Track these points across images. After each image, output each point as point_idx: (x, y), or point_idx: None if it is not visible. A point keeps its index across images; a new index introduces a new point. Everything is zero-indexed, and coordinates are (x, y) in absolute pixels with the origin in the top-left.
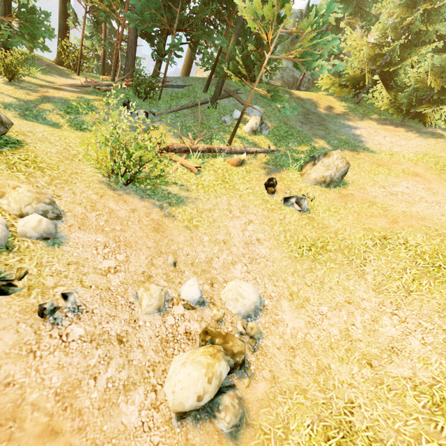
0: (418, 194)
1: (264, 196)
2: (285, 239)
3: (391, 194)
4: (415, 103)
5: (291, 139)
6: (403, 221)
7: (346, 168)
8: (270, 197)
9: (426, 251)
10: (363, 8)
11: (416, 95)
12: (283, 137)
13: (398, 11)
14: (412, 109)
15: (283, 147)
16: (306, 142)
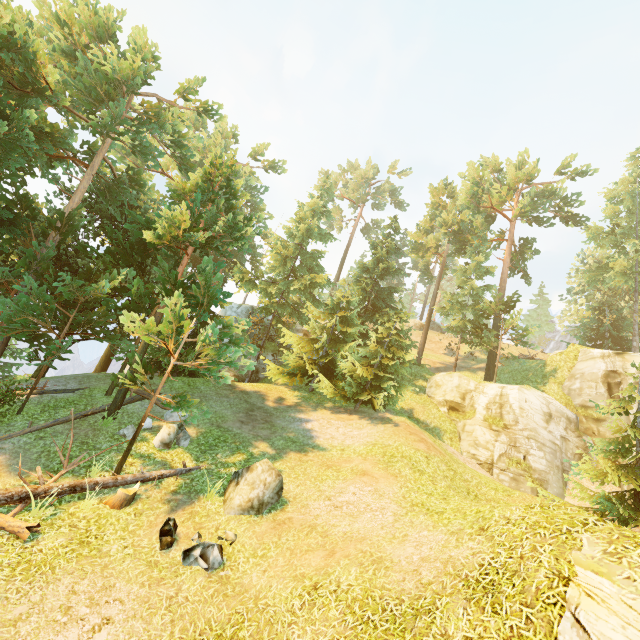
0: (364, 501)
1: (153, 556)
2: (170, 639)
3: (336, 507)
4: (359, 389)
5: (223, 446)
6: (341, 550)
7: (278, 481)
8: (164, 554)
9: (358, 595)
10: (299, 310)
11: (358, 381)
12: (211, 446)
13: (321, 316)
14: (356, 396)
15: (208, 461)
16: (242, 448)
